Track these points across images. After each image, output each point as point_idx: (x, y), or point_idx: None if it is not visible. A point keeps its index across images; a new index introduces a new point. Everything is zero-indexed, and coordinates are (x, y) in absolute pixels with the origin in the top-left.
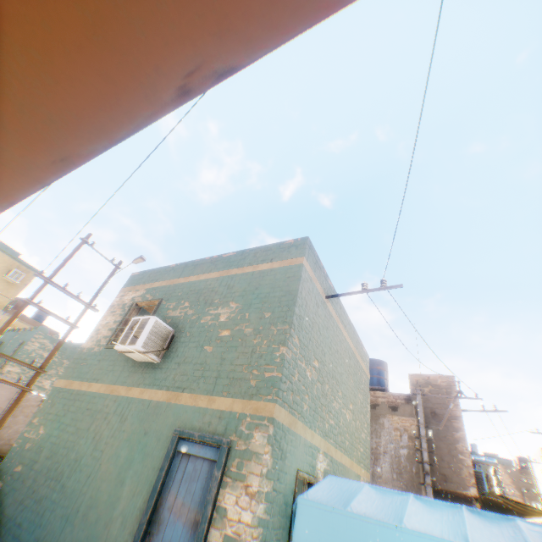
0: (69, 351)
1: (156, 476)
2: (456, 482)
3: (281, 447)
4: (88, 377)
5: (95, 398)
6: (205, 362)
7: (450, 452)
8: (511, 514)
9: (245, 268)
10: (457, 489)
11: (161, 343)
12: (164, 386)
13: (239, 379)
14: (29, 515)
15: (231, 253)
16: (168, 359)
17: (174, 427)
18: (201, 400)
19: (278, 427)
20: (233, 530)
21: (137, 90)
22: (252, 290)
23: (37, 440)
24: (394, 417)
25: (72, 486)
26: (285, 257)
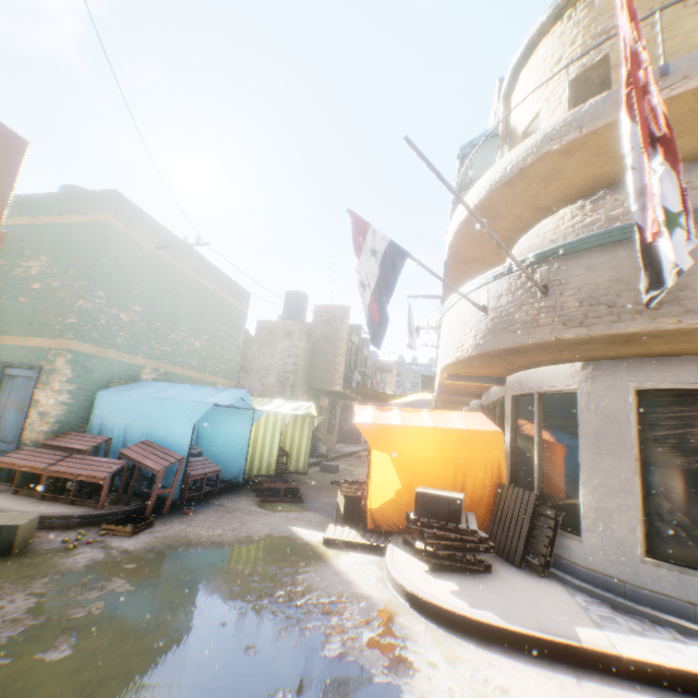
0: None
1: None
2: (329, 384)
3: (87, 366)
4: None
5: None
6: (22, 311)
7: (331, 365)
8: (380, 401)
9: (56, 218)
10: (329, 388)
11: None
12: None
13: (50, 325)
14: None
15: (43, 195)
16: None
17: (2, 360)
18: (22, 341)
19: (80, 355)
20: (45, 409)
21: None
22: (62, 244)
23: None
24: (286, 342)
25: None
26: (94, 210)
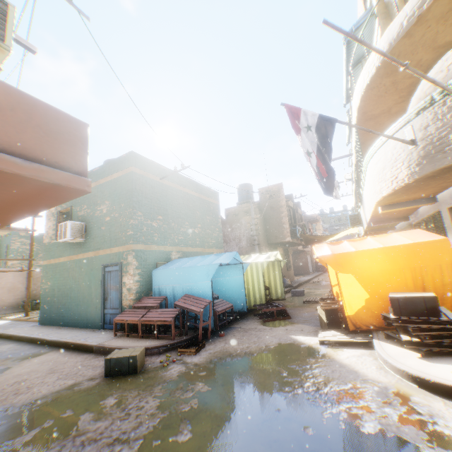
0: (43, 240)
1: (101, 282)
2: (281, 238)
3: (143, 258)
4: (57, 256)
5: (65, 264)
6: (104, 235)
7: (279, 225)
8: (319, 241)
9: (107, 178)
10: (282, 241)
11: (81, 232)
12: (92, 250)
13: (119, 239)
14: (64, 310)
15: (97, 168)
16: (89, 238)
17: (101, 264)
18: (108, 251)
19: (138, 252)
20: (129, 286)
21: (5, 223)
22: (113, 192)
23: (50, 288)
24: (247, 217)
25: (74, 296)
26: (124, 167)
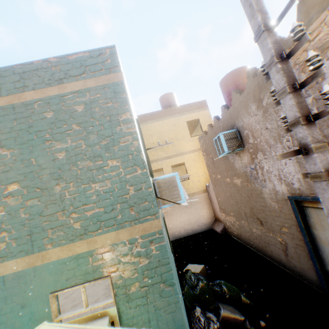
0: None
1: None
2: None
3: None
4: None
5: None
6: None
7: None
8: None
9: None
10: None
11: None
12: None
13: None
14: None
15: None
16: None
17: None
18: None
19: None
20: None
21: None
22: None
23: None
24: None
25: None
26: None
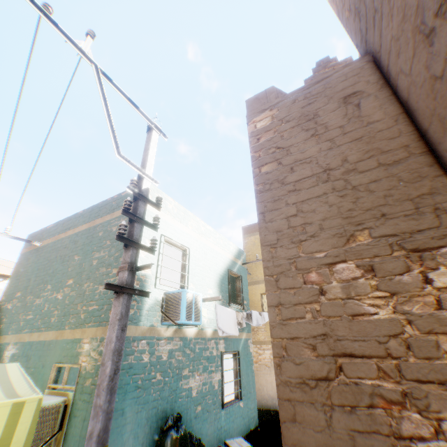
0: None
1: None
2: None
3: None
4: None
5: None
6: None
7: None
8: None
9: None
10: None
11: None
12: None
13: None
14: None
15: None
16: None
17: None
18: None
19: None
20: None
21: None
22: None
23: None
24: None
25: None
26: None
